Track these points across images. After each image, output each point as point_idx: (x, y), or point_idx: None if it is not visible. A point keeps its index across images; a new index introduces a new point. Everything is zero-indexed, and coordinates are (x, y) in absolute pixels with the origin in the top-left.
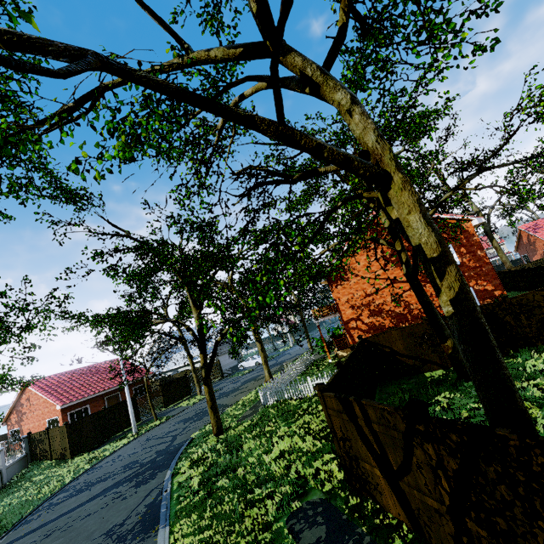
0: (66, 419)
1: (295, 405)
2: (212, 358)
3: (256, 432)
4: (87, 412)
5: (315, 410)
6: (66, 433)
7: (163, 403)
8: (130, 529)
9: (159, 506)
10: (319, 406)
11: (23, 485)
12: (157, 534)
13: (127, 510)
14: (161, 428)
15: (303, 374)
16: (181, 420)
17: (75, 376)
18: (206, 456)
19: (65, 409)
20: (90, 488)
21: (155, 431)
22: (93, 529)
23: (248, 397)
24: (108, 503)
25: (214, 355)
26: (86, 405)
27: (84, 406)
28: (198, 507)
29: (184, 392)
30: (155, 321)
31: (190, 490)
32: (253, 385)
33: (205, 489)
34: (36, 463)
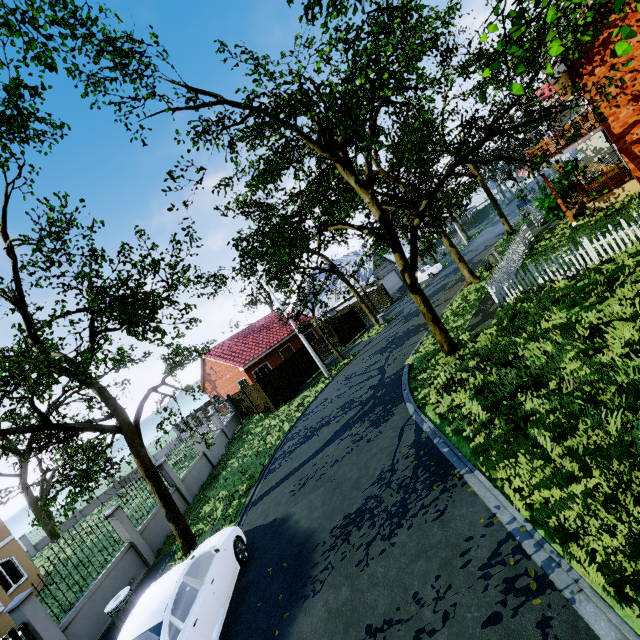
0: (253, 378)
1: (569, 285)
2: (412, 255)
3: (526, 333)
4: (268, 368)
5: (634, 277)
6: (261, 389)
7: (340, 343)
8: (411, 477)
9: (432, 445)
10: (638, 270)
11: (247, 438)
12: (466, 482)
13: (384, 453)
14: (354, 366)
15: (533, 255)
16: (374, 352)
17: (241, 339)
18: (459, 378)
19: (247, 369)
20: (316, 434)
21: (350, 369)
22: (354, 477)
23: (455, 306)
24: (351, 447)
25: (415, 250)
26: (264, 362)
27: (263, 363)
28: (515, 443)
29: (356, 327)
30: (306, 240)
31: (470, 422)
32: (448, 295)
33: (501, 417)
34: (247, 419)
